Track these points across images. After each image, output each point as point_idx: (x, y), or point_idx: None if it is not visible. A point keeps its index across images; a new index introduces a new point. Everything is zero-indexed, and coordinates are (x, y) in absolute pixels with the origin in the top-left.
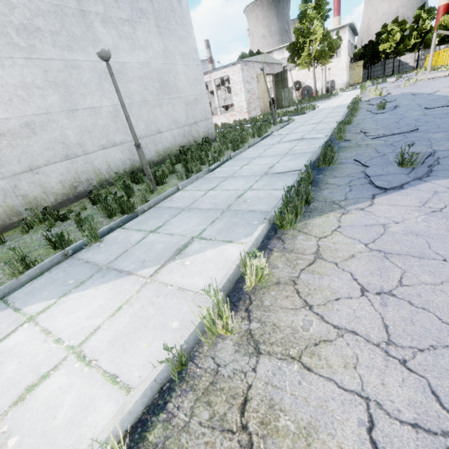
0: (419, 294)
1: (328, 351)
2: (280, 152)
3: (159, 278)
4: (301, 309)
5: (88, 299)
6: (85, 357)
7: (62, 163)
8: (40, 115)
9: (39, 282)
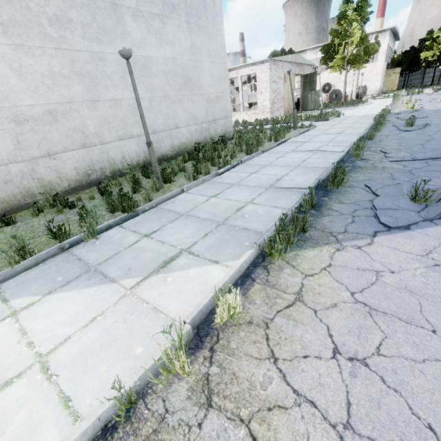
0: (395, 370)
1: (280, 420)
2: (292, 163)
3: (139, 291)
4: (265, 360)
5: (68, 302)
6: (48, 369)
7: (78, 151)
8: (63, 104)
9: (32, 273)
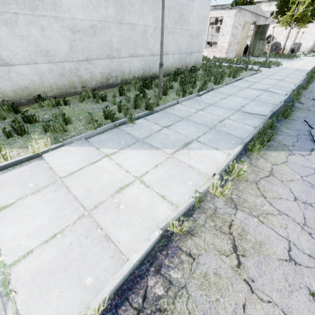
0: None
1: (273, 218)
2: (249, 96)
3: (176, 156)
4: (260, 196)
5: (136, 155)
6: (145, 183)
7: (105, 60)
8: (101, 21)
9: (103, 137)
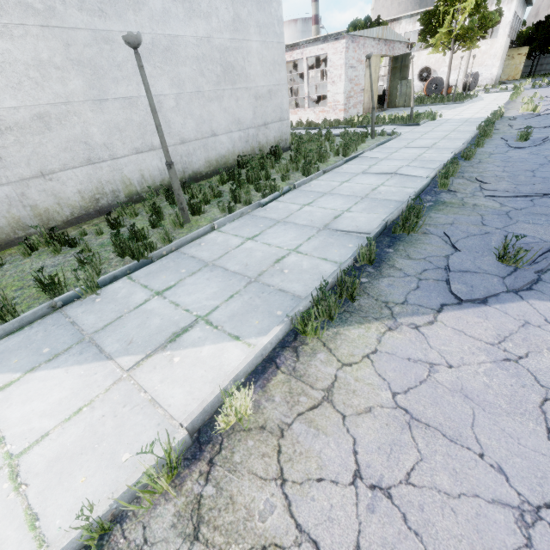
0: (423, 506)
1: None
2: (358, 192)
3: (137, 375)
4: (271, 481)
5: (52, 384)
6: (18, 476)
7: (82, 169)
8: (57, 105)
9: (15, 340)
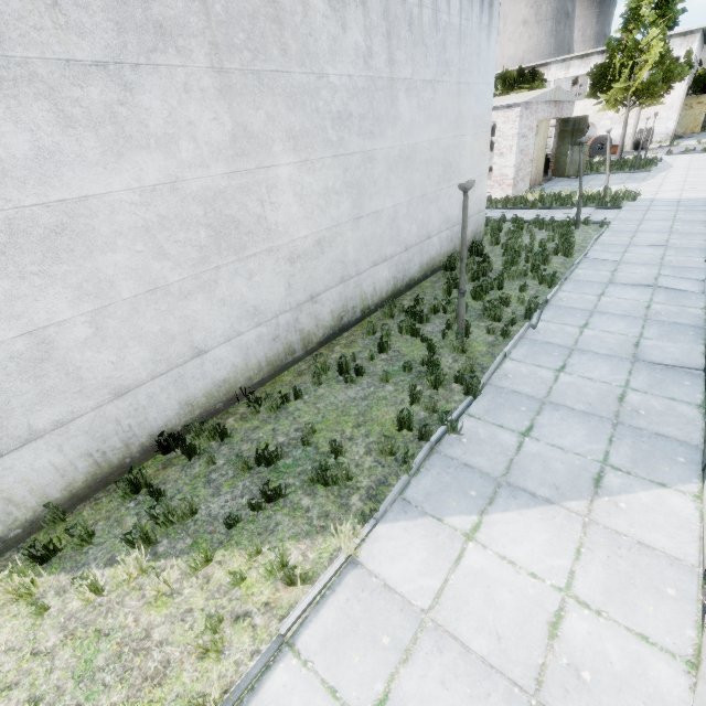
0: None
1: None
2: (631, 311)
3: (599, 519)
4: None
5: (522, 526)
6: (588, 605)
7: (336, 288)
8: (331, 228)
9: (426, 482)
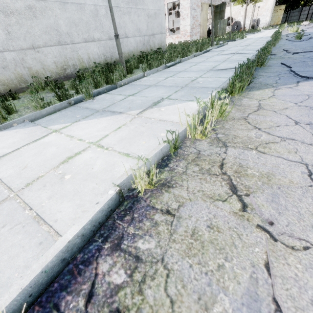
0: None
1: (276, 146)
2: (219, 60)
3: (144, 115)
4: (252, 129)
5: (94, 123)
6: (103, 146)
7: (55, 47)
8: (39, 1)
9: (54, 116)
